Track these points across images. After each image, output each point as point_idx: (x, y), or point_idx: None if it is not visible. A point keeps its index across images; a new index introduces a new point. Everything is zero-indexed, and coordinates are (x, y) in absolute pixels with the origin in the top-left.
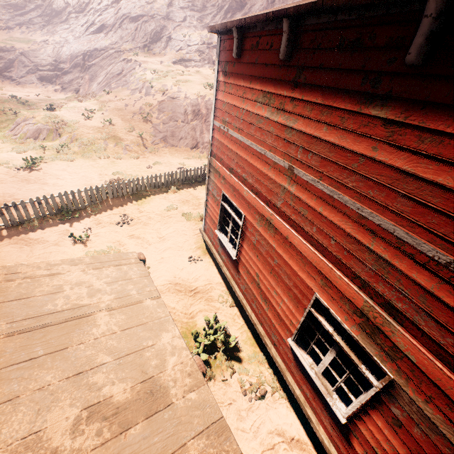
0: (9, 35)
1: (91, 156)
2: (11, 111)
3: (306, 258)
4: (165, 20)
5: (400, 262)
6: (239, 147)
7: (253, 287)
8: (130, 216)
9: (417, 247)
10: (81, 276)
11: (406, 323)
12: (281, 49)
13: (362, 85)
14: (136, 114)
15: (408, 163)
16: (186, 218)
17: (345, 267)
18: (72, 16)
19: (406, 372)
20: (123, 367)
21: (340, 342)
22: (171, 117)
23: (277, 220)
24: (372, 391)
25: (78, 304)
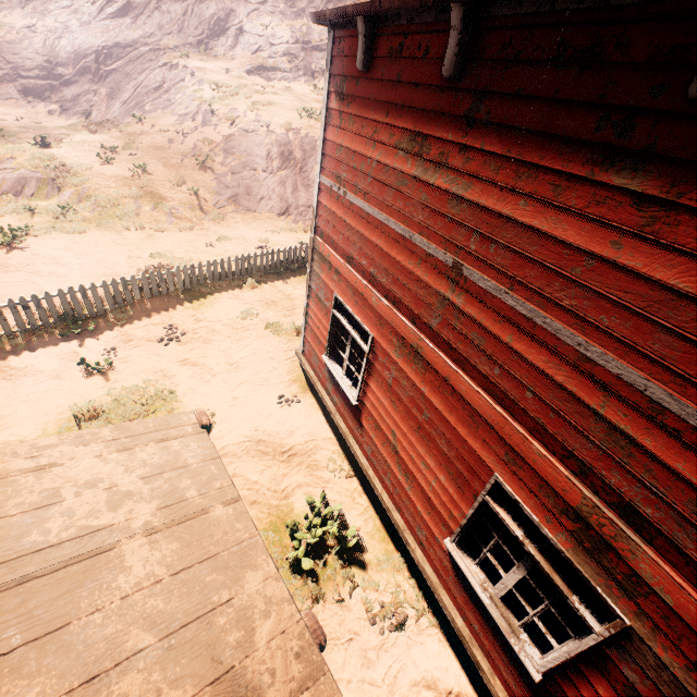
0: None
1: (113, 225)
2: None
3: (479, 416)
4: (233, 0)
5: (654, 442)
6: (365, 223)
7: (386, 451)
8: (180, 327)
9: (688, 419)
10: (96, 467)
11: (658, 541)
12: (447, 58)
13: (598, 131)
14: (187, 157)
15: (681, 275)
16: (272, 331)
17: (551, 437)
18: None
19: (655, 619)
20: (177, 655)
21: (537, 557)
22: (245, 163)
23: (429, 350)
24: (590, 639)
25: (90, 527)
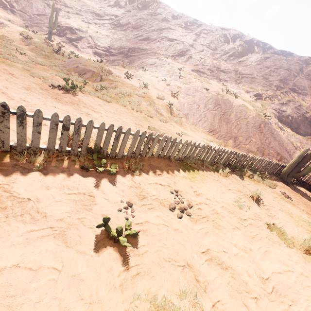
0: (87, 26)
1: (125, 104)
2: (68, 57)
3: None
4: (190, 47)
5: None
6: None
7: None
8: (184, 196)
9: None
10: None
11: None
12: None
13: None
14: (167, 89)
15: None
16: (277, 235)
17: None
18: (129, 29)
19: None
20: None
21: None
22: (194, 101)
23: None
24: None
25: None
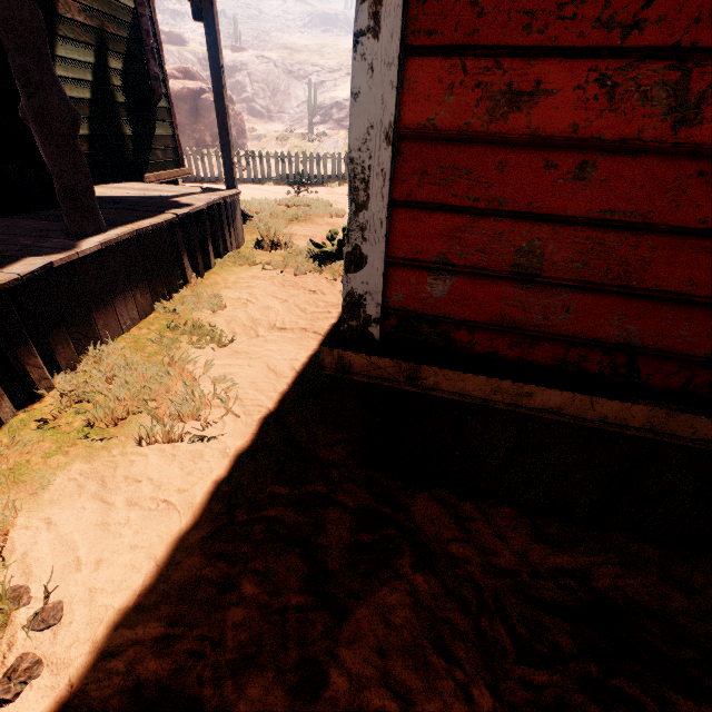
0: None
1: None
2: None
3: None
4: None
5: None
6: None
7: None
8: None
9: None
10: None
11: None
12: None
13: None
14: None
15: None
16: None
17: None
18: None
19: None
20: None
21: None
22: None
23: None
24: None
25: None
